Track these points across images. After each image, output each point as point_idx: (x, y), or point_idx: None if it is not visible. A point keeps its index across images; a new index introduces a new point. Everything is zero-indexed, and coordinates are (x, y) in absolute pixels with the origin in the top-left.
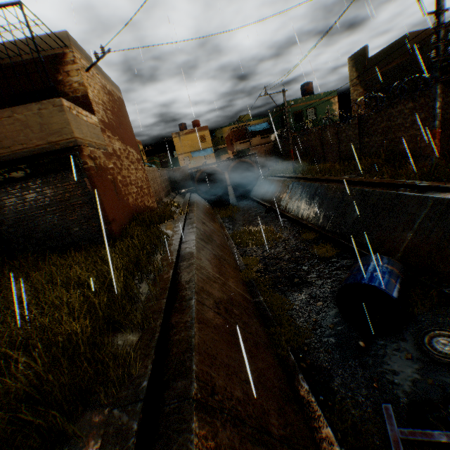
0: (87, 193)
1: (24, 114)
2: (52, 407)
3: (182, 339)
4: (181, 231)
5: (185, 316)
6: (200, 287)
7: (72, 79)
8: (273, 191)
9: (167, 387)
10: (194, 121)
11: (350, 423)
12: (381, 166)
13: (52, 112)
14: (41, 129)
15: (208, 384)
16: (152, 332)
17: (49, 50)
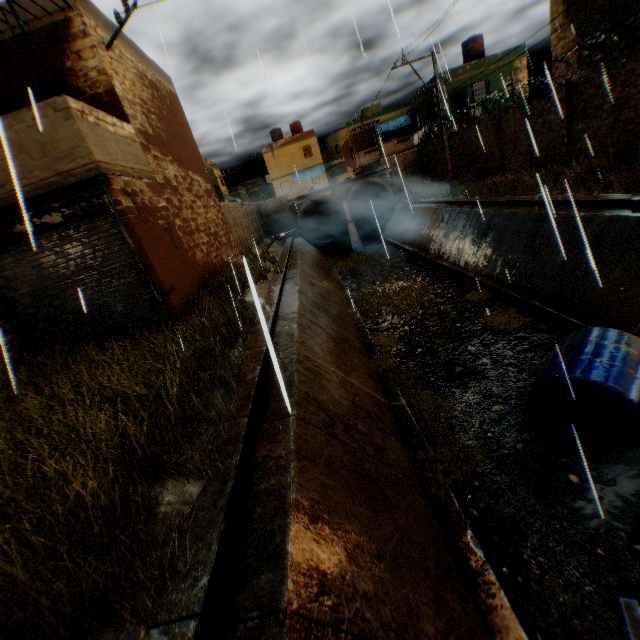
0: (128, 250)
1: (14, 130)
2: (45, 633)
3: (271, 490)
4: (276, 300)
5: (278, 447)
6: (304, 394)
7: (86, 65)
8: (419, 227)
9: (243, 584)
10: (293, 125)
11: (557, 618)
12: (606, 172)
13: (55, 121)
14: (43, 152)
15: (313, 578)
16: (223, 478)
17: (45, 18)
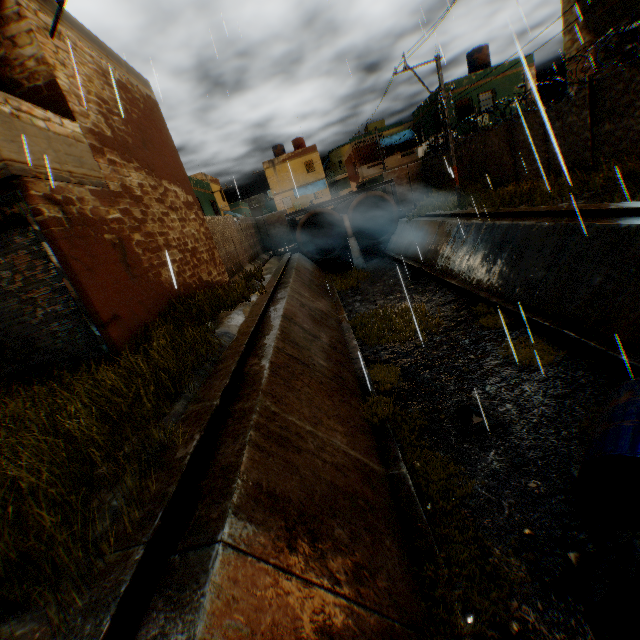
0: (54, 272)
1: None
2: None
3: None
4: (252, 328)
5: (175, 623)
6: (251, 487)
7: (23, 53)
8: (424, 241)
9: None
10: (295, 141)
11: None
12: None
13: None
14: None
15: None
16: None
17: None
